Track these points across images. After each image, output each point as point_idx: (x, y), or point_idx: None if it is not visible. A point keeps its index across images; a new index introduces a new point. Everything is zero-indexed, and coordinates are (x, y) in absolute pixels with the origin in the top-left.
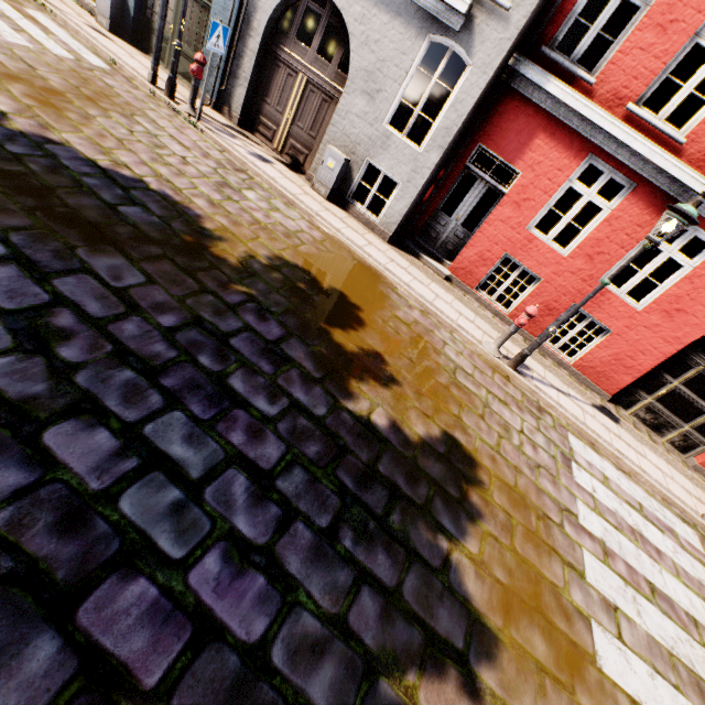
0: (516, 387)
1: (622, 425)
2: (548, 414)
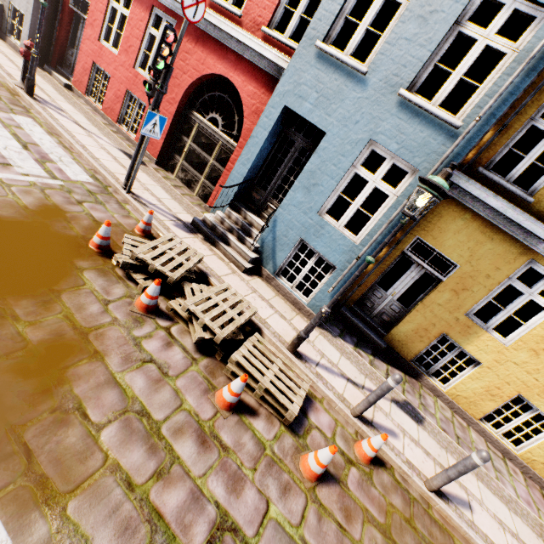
0: (15, 97)
1: (142, 166)
2: (25, 110)
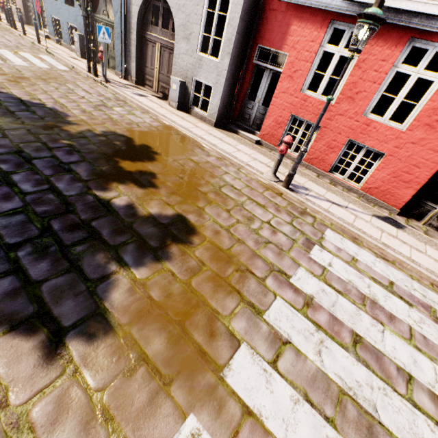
0: (285, 199)
1: (407, 230)
2: (310, 216)
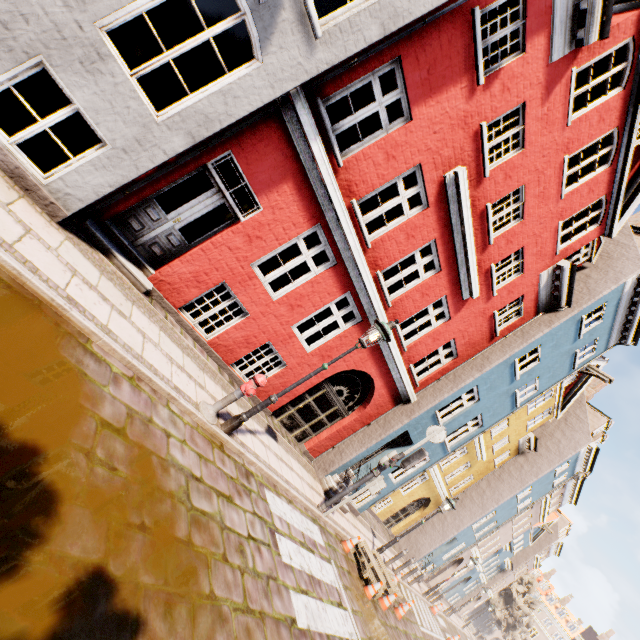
0: (230, 456)
1: (279, 440)
2: (252, 477)
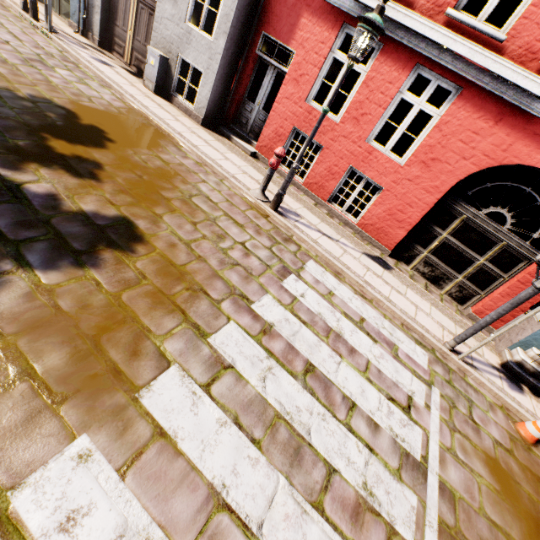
0: (270, 222)
1: (393, 272)
2: (295, 245)
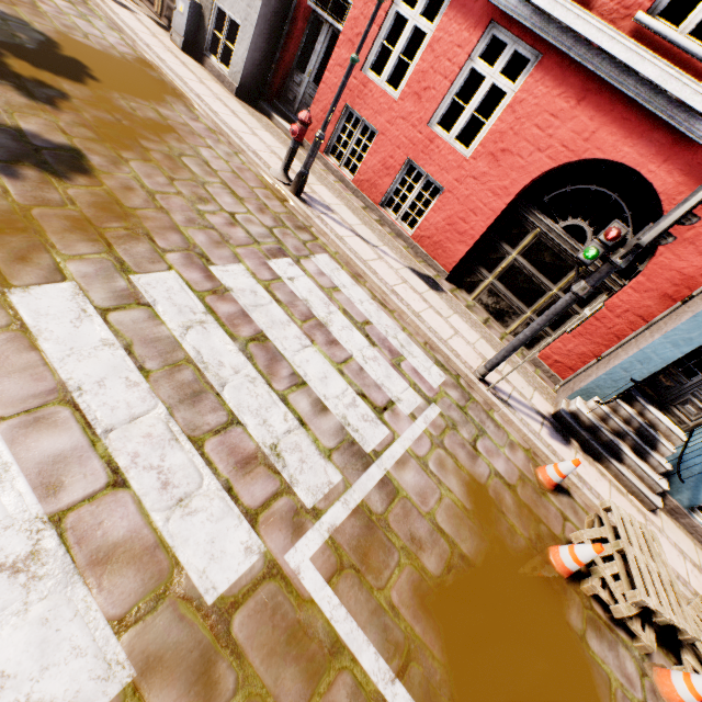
0: (286, 207)
1: (443, 295)
2: (310, 235)
